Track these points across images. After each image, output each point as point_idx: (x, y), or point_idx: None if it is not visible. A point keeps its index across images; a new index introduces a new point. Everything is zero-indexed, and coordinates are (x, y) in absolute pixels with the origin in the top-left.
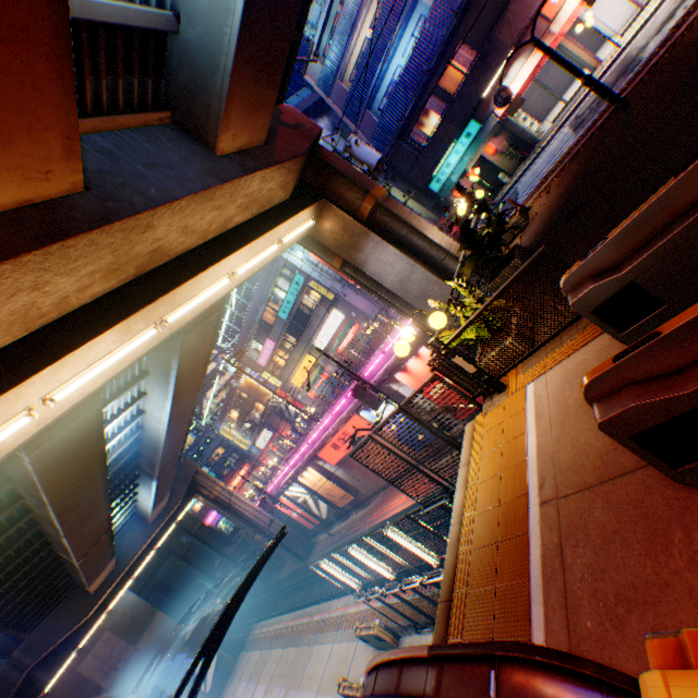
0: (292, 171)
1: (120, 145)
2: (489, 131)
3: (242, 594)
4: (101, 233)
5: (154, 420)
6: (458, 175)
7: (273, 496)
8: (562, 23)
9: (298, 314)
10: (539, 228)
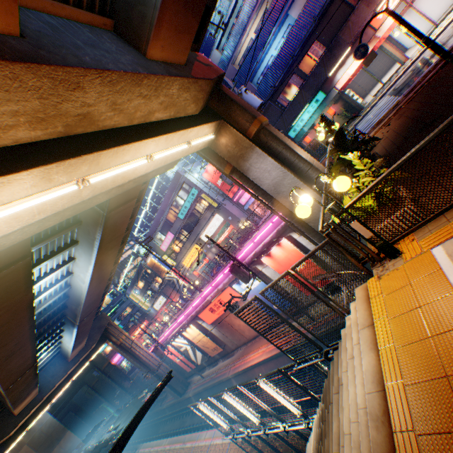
0: (203, 90)
1: (65, 26)
2: (331, 98)
3: (132, 429)
4: (27, 71)
5: (79, 280)
6: (309, 126)
7: (163, 345)
8: (384, 31)
9: (191, 216)
10: (389, 144)
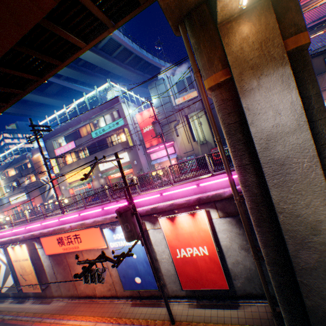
0: None
1: None
2: None
3: None
4: None
5: None
6: None
7: None
8: None
9: (103, 141)
10: None
